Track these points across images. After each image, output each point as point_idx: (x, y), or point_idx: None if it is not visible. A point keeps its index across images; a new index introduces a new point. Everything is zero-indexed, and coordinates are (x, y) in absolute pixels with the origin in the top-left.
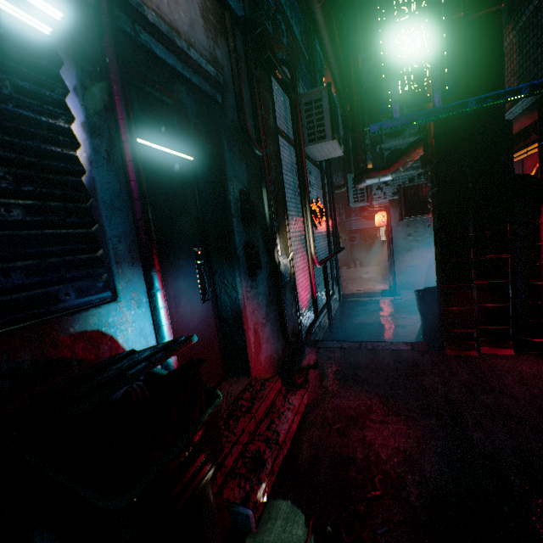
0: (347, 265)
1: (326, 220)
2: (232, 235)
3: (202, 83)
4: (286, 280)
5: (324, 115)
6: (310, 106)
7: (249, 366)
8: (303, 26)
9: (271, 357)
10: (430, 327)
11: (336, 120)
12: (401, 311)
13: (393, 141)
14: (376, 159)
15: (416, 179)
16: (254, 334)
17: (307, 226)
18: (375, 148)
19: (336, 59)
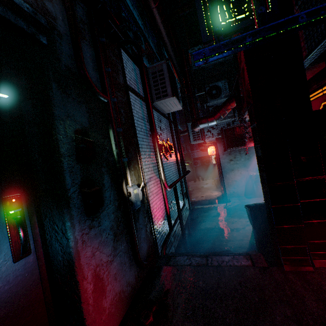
0: (194, 179)
1: (175, 153)
2: (60, 176)
3: (9, 14)
4: (137, 208)
5: (165, 80)
6: (155, 74)
7: (84, 325)
8: (156, 43)
9: (120, 294)
10: (263, 238)
11: (174, 84)
12: (233, 216)
13: (214, 101)
14: (205, 112)
15: (231, 124)
16: (94, 280)
17: (157, 159)
18: (203, 106)
19: (172, 48)
